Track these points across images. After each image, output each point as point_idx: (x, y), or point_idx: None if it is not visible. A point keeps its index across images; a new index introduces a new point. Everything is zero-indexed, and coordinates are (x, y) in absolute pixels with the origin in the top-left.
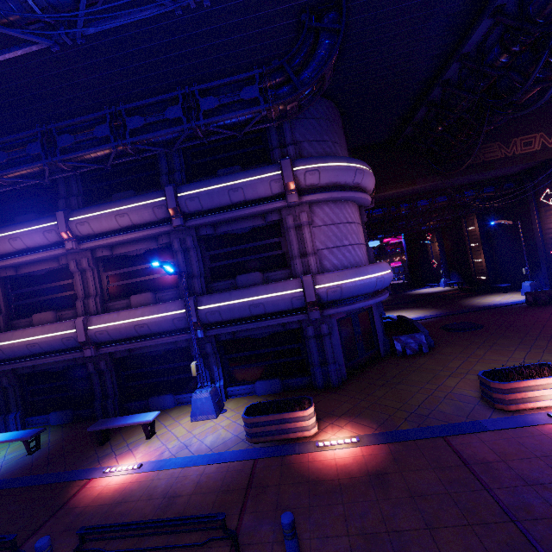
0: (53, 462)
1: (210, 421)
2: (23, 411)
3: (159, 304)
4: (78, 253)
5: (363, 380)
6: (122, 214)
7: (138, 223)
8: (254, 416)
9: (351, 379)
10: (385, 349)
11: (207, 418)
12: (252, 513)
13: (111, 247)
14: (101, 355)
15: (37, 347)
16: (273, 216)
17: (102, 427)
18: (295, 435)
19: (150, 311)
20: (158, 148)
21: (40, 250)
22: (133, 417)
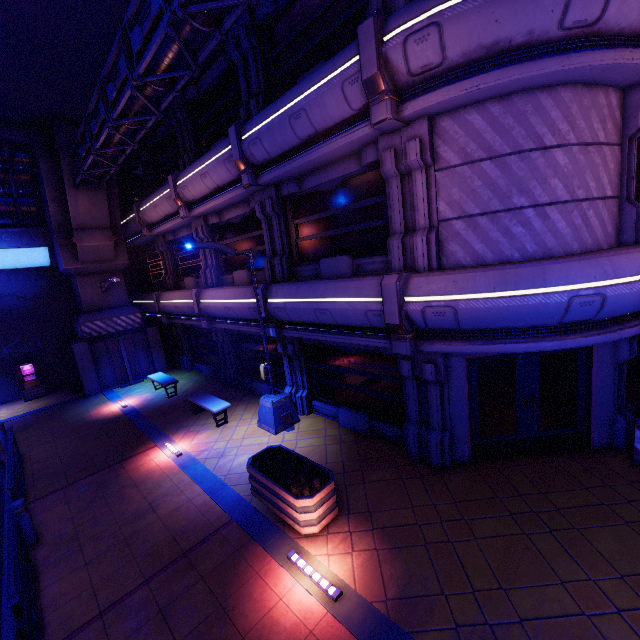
0: (165, 413)
1: (268, 435)
2: (192, 357)
3: (243, 286)
4: (197, 220)
5: (491, 481)
6: (204, 174)
7: (221, 184)
8: (261, 465)
9: (476, 465)
10: (608, 436)
11: (268, 430)
12: (149, 591)
13: (219, 212)
14: (220, 328)
15: (180, 309)
16: (369, 153)
17: (191, 399)
18: (286, 519)
19: (234, 294)
20: (175, 73)
21: (174, 217)
22: (211, 401)
